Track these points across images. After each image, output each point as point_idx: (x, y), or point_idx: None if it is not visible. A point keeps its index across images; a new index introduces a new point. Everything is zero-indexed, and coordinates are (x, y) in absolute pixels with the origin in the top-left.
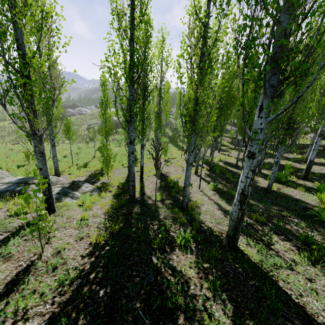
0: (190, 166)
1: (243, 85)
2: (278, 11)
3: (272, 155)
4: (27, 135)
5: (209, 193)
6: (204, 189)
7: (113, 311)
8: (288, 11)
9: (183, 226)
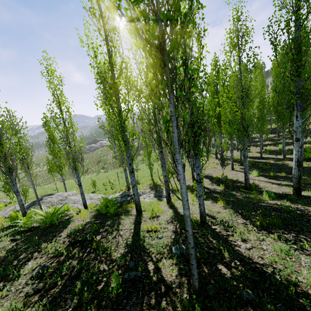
0: (246, 158)
1: (286, 109)
2: (291, 74)
3: (288, 143)
4: (157, 158)
5: (256, 178)
6: (250, 177)
7: (266, 215)
8: (298, 76)
9: (258, 195)
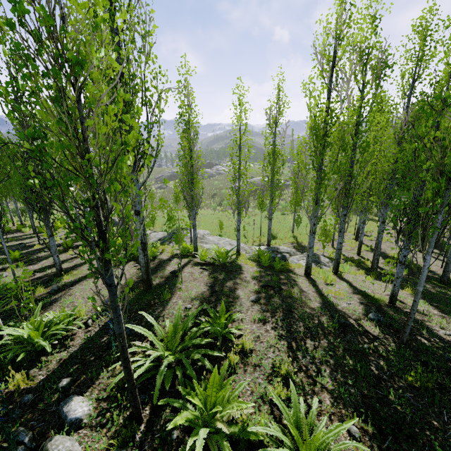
0: None
1: None
2: None
3: None
4: (337, 221)
5: None
6: None
7: None
8: None
9: None
